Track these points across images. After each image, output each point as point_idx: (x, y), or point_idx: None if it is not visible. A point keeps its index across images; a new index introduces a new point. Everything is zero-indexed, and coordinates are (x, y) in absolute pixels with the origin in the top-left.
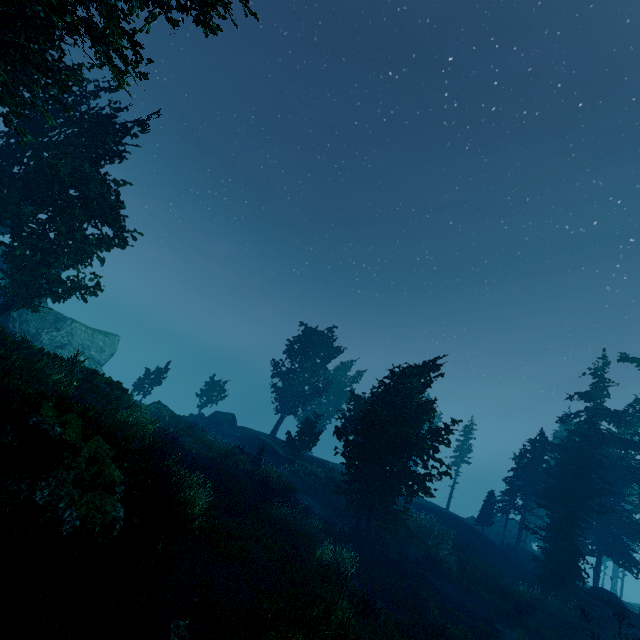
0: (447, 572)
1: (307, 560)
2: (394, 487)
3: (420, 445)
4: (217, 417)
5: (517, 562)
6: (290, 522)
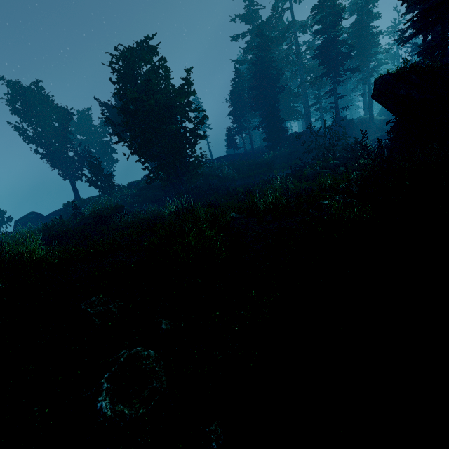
0: (232, 179)
1: (163, 218)
2: (181, 147)
3: (178, 106)
4: (21, 224)
5: (256, 152)
6: (136, 220)
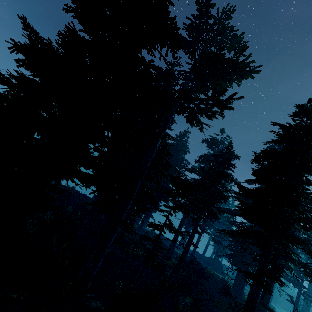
0: None
1: None
2: None
3: None
4: None
5: None
6: None
